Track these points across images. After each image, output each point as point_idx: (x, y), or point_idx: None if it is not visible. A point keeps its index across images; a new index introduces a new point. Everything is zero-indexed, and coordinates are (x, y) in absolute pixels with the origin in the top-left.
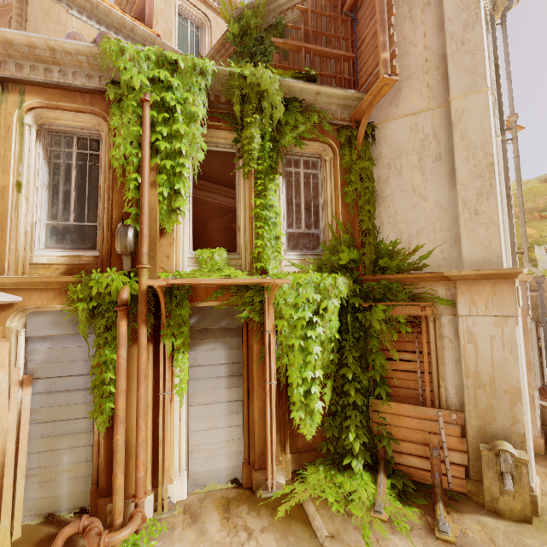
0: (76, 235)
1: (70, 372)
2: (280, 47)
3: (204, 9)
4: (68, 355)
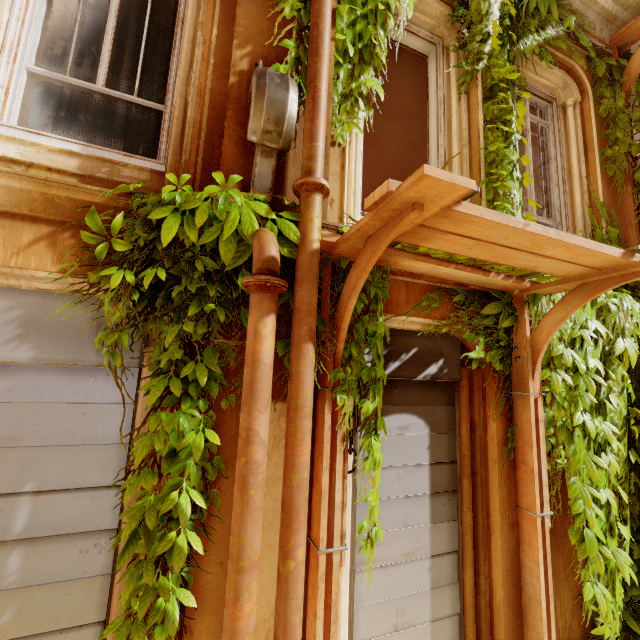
0: (106, 120)
1: (46, 479)
2: None
3: None
4: (47, 428)
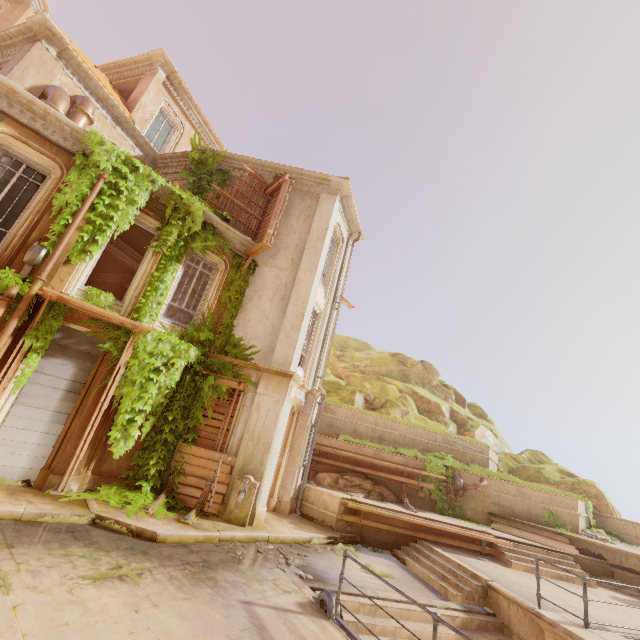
0: None
1: None
2: (217, 191)
3: (183, 120)
4: None
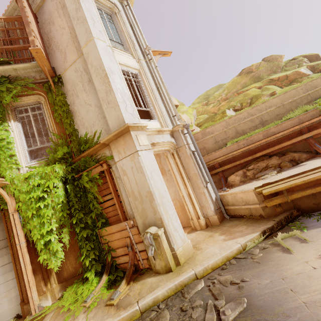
0: None
1: None
2: None
3: None
4: None
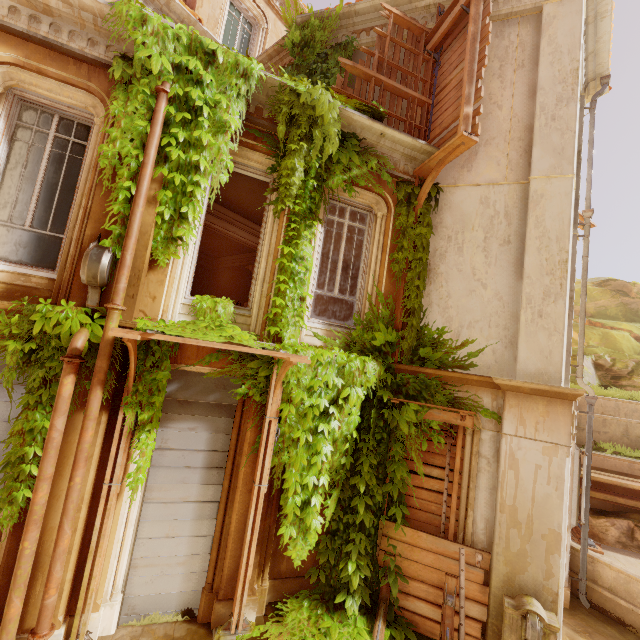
0: (29, 245)
1: None
2: (347, 70)
3: (263, 6)
4: None
